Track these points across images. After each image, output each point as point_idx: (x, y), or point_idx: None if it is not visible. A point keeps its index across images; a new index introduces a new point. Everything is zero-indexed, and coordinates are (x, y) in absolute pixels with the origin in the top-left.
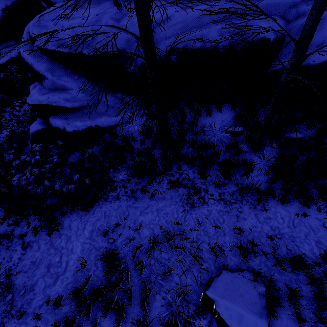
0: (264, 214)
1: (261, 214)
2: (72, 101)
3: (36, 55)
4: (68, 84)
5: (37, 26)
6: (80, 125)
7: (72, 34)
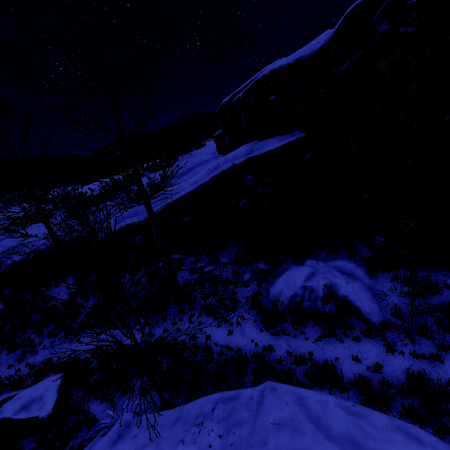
0: (77, 343)
1: (75, 344)
2: None
3: None
4: None
5: None
6: None
7: None
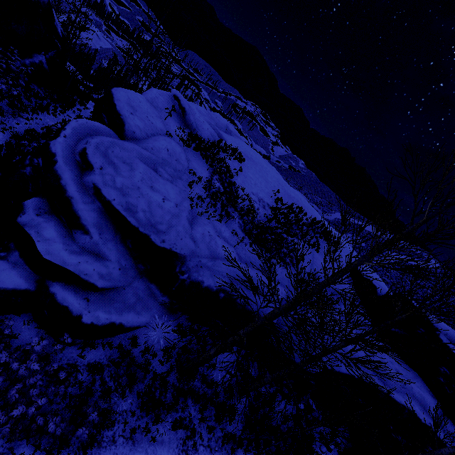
0: None
1: None
2: (106, 280)
3: (82, 186)
4: (110, 253)
5: (102, 153)
6: (103, 318)
7: (147, 208)
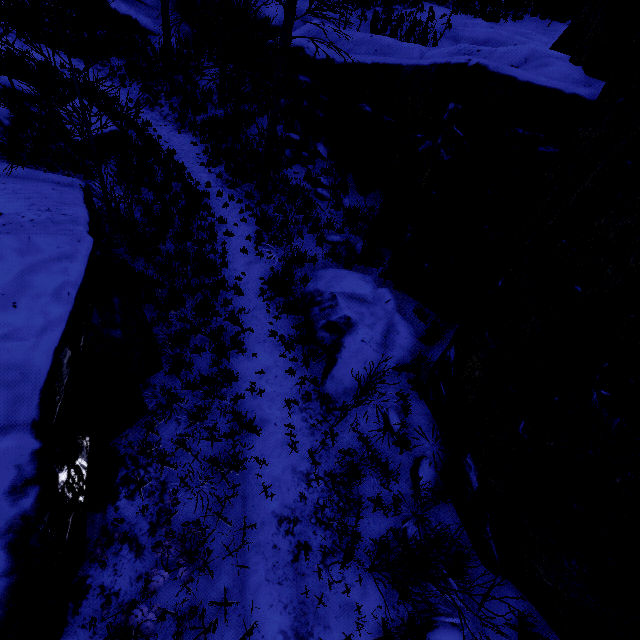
0: (177, 134)
1: (175, 133)
2: None
3: None
4: None
5: None
6: (124, 10)
7: None
